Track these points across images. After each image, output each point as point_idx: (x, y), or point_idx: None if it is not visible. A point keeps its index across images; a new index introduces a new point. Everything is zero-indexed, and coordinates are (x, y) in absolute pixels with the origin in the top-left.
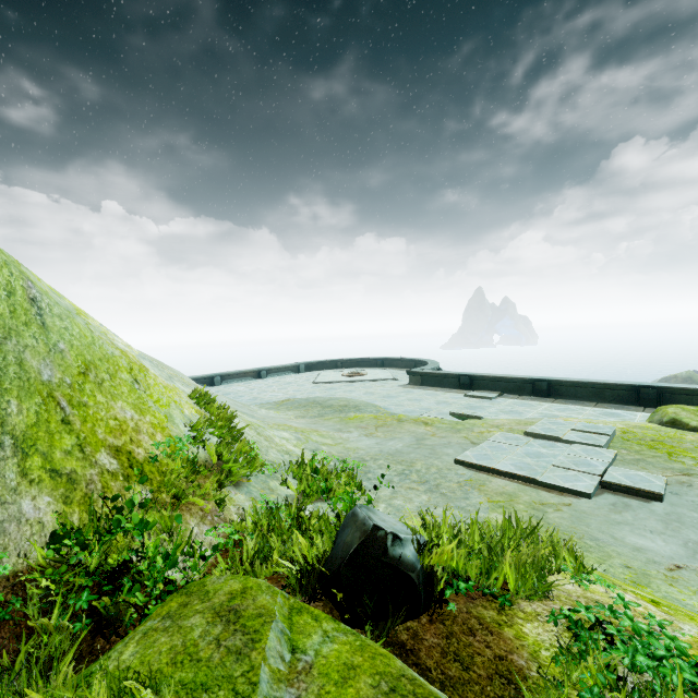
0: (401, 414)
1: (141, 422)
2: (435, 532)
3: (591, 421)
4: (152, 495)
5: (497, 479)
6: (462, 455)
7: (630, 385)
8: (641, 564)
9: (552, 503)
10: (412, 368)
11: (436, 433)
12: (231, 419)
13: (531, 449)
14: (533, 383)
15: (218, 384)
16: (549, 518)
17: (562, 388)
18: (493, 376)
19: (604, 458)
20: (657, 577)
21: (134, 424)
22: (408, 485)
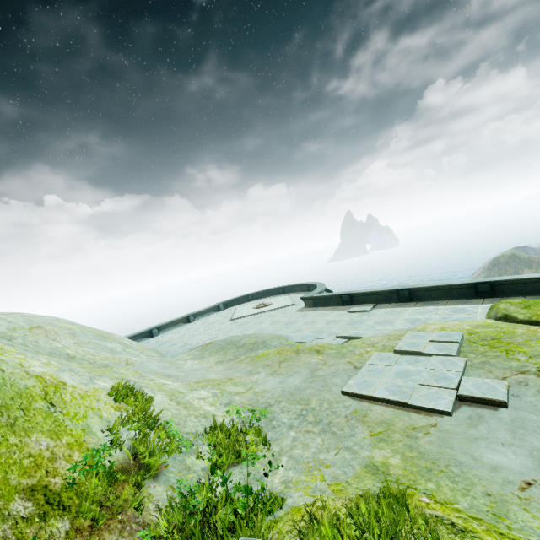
0: (299, 344)
1: (57, 448)
2: (316, 529)
3: (444, 326)
4: (70, 525)
5: (376, 406)
6: (347, 385)
7: (469, 283)
8: (499, 487)
9: (421, 426)
10: (306, 290)
11: (326, 361)
12: (146, 410)
13: (400, 368)
14: (398, 292)
15: (156, 335)
16: (420, 446)
17: (419, 293)
18: (367, 292)
19: (457, 368)
20: (513, 502)
21: (50, 453)
22: (305, 429)
